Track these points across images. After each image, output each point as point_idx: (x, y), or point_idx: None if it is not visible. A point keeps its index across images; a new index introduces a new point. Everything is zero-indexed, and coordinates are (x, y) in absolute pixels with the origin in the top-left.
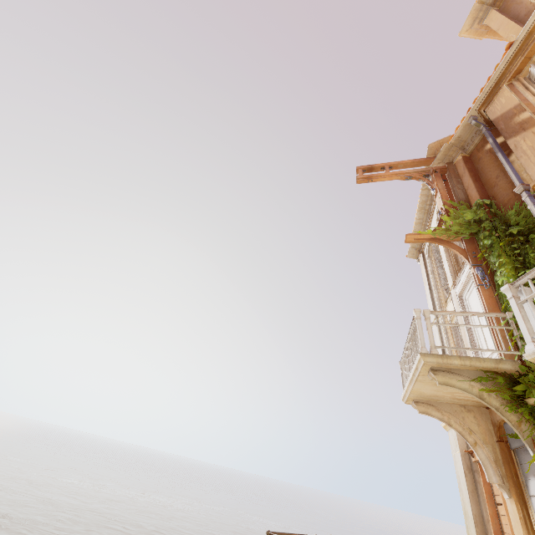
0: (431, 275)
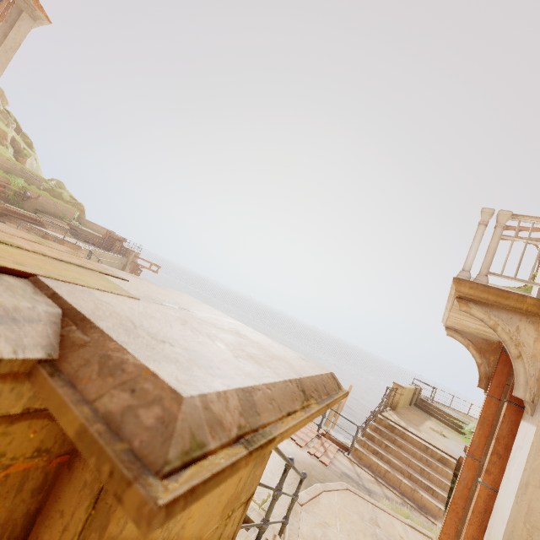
0: None
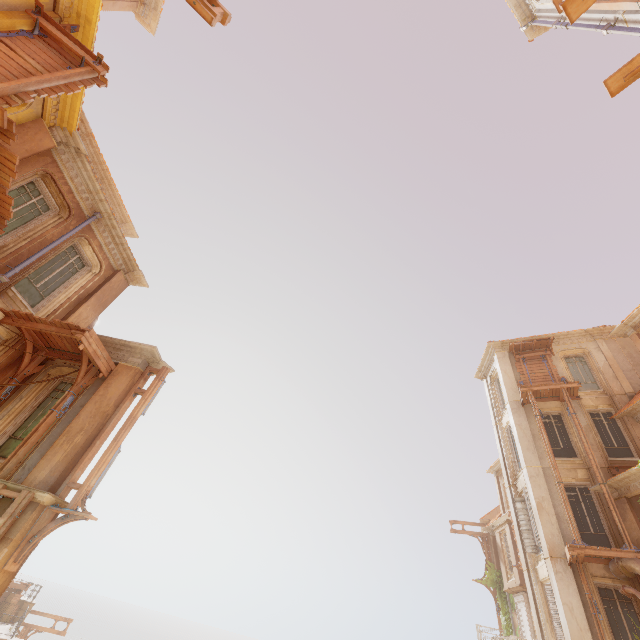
0: None
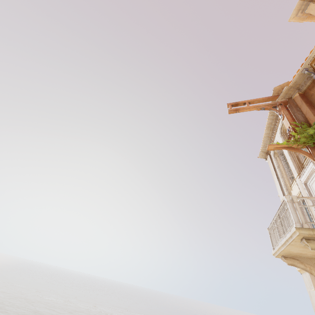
0: (278, 169)
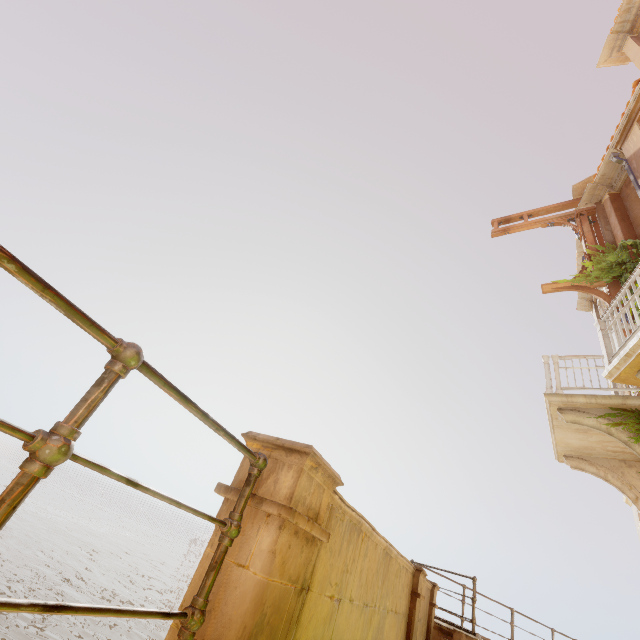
0: None
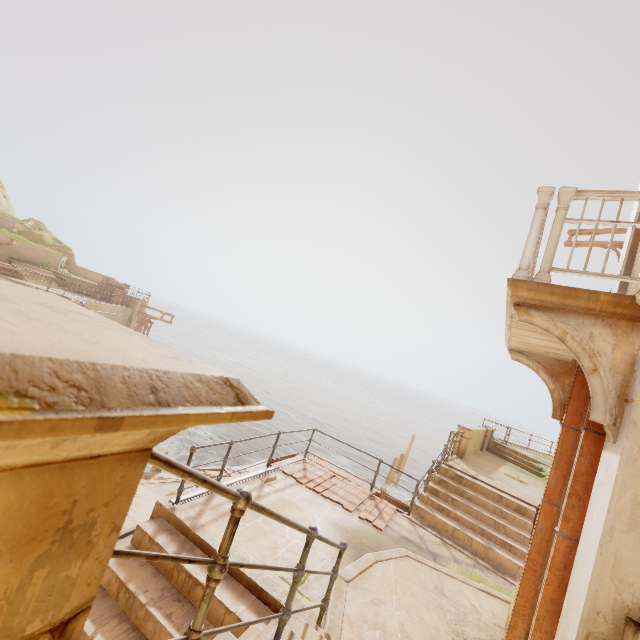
0: None
